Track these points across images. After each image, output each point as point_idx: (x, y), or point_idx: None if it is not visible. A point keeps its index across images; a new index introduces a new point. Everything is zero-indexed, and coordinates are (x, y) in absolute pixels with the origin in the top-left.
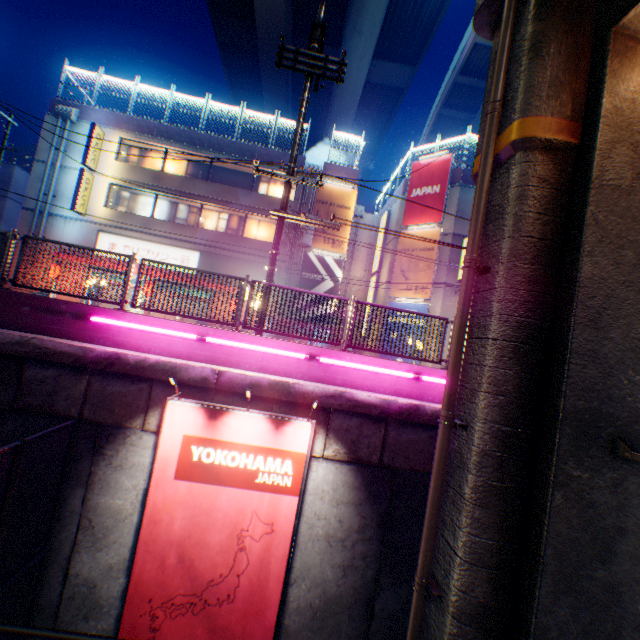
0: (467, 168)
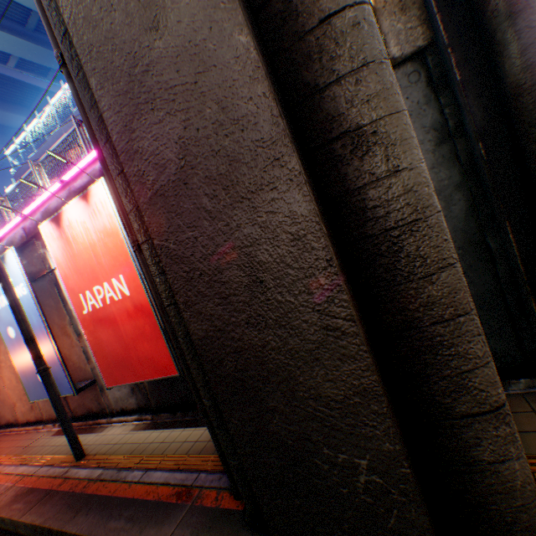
0: (15, 174)
